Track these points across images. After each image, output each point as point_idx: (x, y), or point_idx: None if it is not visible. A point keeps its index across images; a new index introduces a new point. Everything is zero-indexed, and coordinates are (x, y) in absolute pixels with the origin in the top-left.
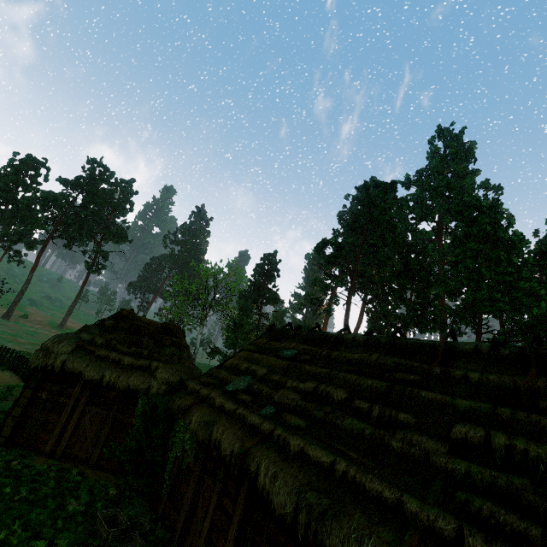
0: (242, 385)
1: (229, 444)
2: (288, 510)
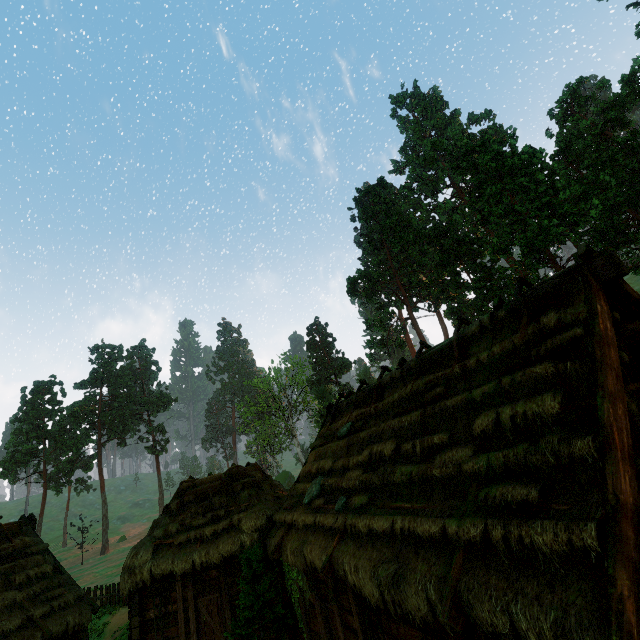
0: (314, 490)
1: (319, 560)
2: (377, 596)
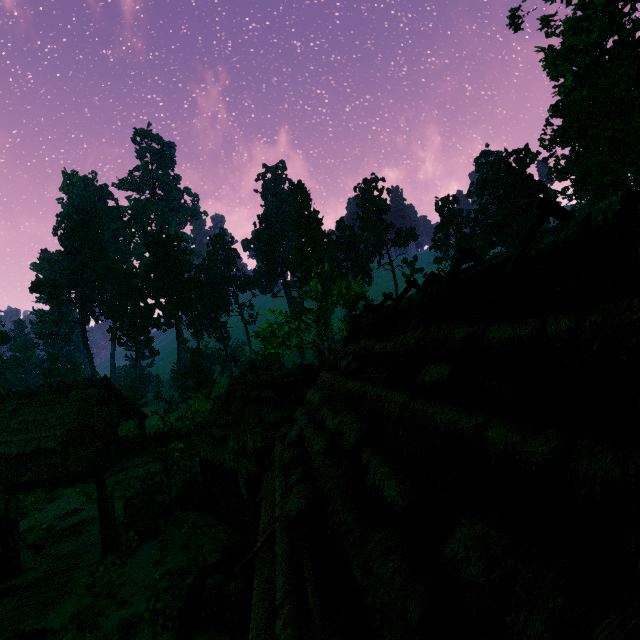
0: None
1: None
2: (17, 452)
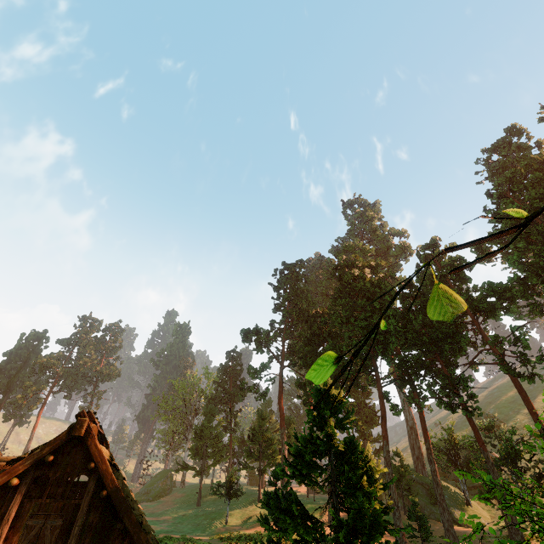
0: None
1: None
2: None
